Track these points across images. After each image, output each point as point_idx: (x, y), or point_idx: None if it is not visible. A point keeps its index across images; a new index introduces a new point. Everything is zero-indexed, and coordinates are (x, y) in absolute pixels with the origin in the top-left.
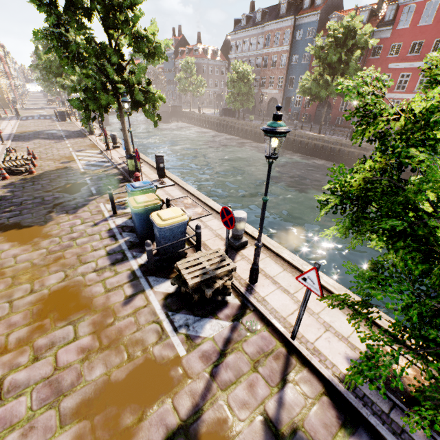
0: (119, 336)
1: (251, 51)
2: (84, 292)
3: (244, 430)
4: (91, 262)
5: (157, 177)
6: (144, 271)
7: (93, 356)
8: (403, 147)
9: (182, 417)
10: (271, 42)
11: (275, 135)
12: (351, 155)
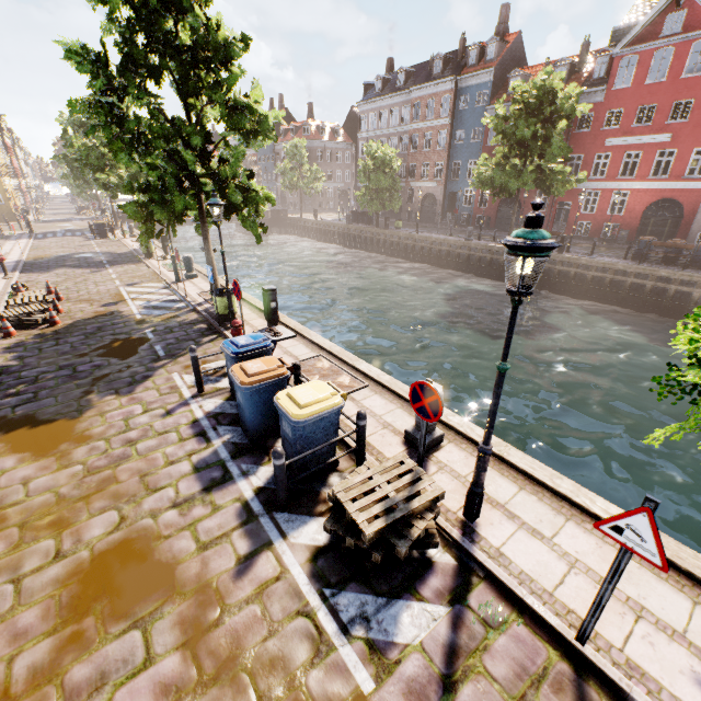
0: (235, 651)
1: (392, 128)
2: (157, 552)
3: None
4: (167, 487)
5: (264, 324)
6: (265, 503)
7: None
8: None
9: None
10: (422, 113)
11: (533, 254)
12: (564, 277)
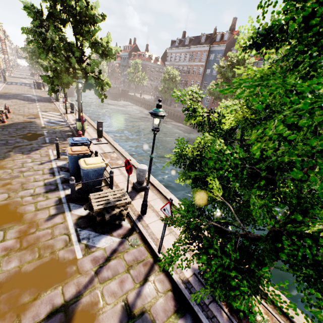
0: (36, 241)
1: (180, 62)
2: (19, 209)
3: (108, 310)
4: (31, 189)
5: (96, 136)
6: (68, 199)
7: (12, 253)
8: (210, 131)
9: (66, 299)
10: (194, 58)
11: (156, 117)
12: None
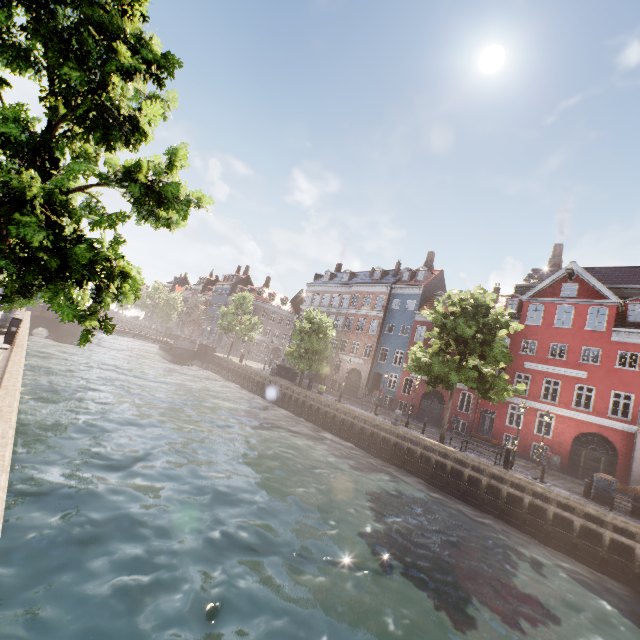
0: None
1: (332, 308)
2: None
3: None
4: None
5: None
6: None
7: None
8: None
9: None
10: (360, 303)
11: None
12: (514, 502)
